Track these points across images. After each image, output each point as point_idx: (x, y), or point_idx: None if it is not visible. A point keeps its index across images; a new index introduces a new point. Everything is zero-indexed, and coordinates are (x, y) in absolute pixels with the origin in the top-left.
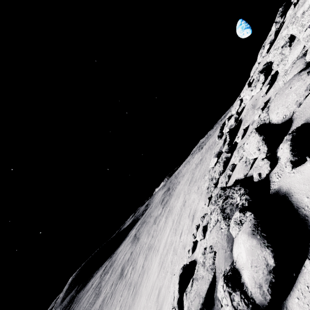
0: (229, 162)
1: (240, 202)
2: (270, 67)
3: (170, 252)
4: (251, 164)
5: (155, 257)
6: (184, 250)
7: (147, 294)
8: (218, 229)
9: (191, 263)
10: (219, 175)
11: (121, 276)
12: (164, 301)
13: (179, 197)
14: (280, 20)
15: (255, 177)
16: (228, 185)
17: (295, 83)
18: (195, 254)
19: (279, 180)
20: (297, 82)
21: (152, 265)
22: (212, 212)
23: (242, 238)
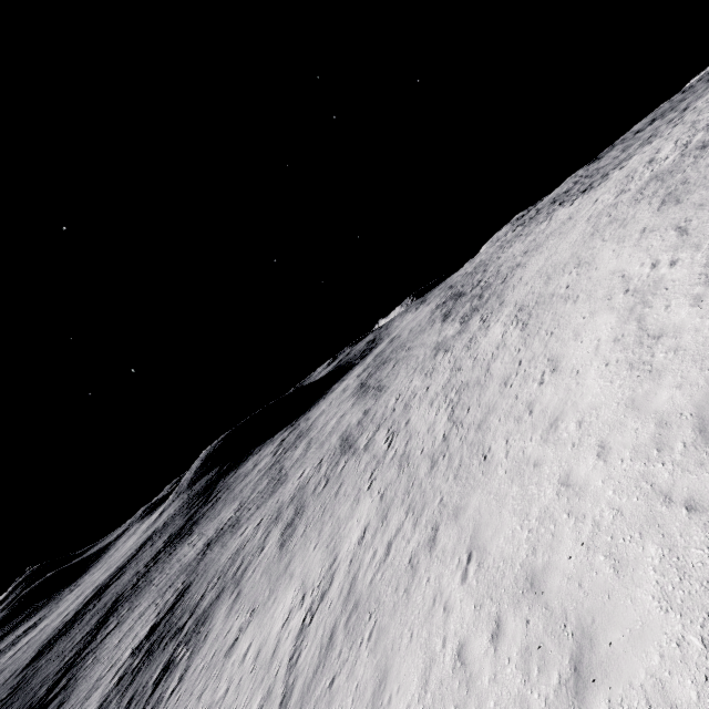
0: None
1: None
2: None
3: None
4: None
5: (546, 385)
6: None
7: (636, 446)
8: None
9: None
10: None
11: (349, 449)
12: None
13: (585, 263)
14: None
15: None
16: None
17: None
18: None
19: None
20: None
21: (542, 401)
22: None
23: None
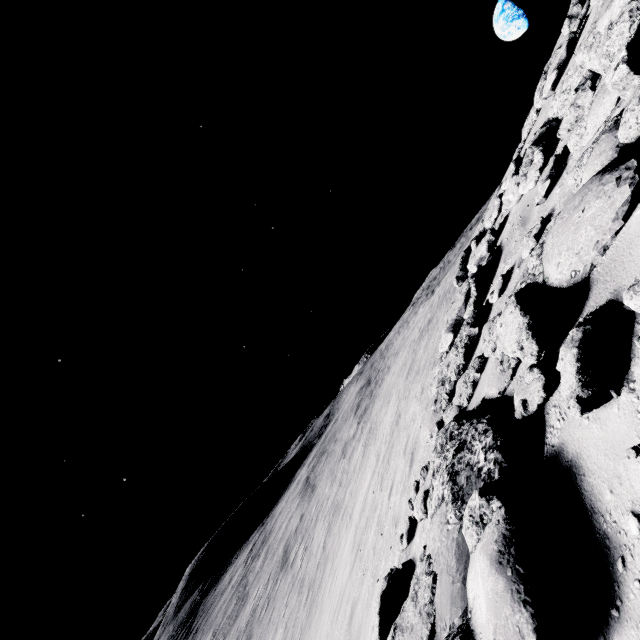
0: (476, 345)
1: (485, 466)
2: (556, 131)
3: (371, 525)
4: (513, 370)
5: (345, 530)
6: (395, 529)
7: (333, 610)
8: (442, 521)
9: (406, 565)
10: (456, 375)
11: (285, 564)
12: (360, 635)
13: (389, 402)
14: (579, 10)
15: (516, 407)
16: (472, 404)
17: (591, 200)
18: (413, 545)
19: (561, 427)
20: (596, 200)
21: (340, 546)
22: (435, 472)
23: (480, 563)
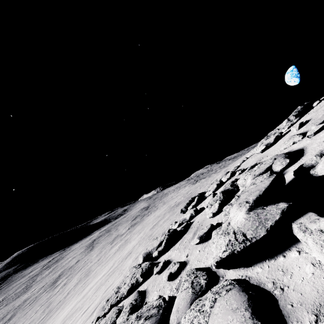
0: (137, 288)
1: None
2: (234, 194)
3: (71, 319)
4: None
5: (76, 296)
6: None
7: None
8: None
9: None
10: (119, 298)
11: (54, 284)
12: None
13: (140, 233)
14: (293, 119)
15: None
16: None
17: None
18: None
19: None
20: None
21: (68, 305)
22: None
23: None
